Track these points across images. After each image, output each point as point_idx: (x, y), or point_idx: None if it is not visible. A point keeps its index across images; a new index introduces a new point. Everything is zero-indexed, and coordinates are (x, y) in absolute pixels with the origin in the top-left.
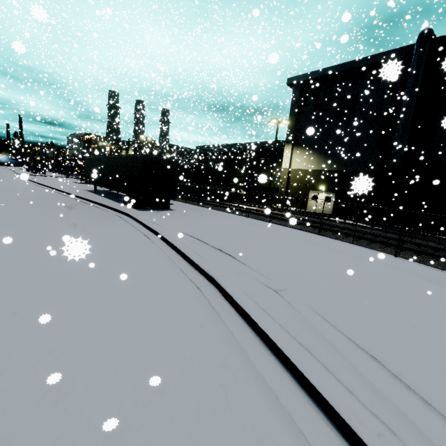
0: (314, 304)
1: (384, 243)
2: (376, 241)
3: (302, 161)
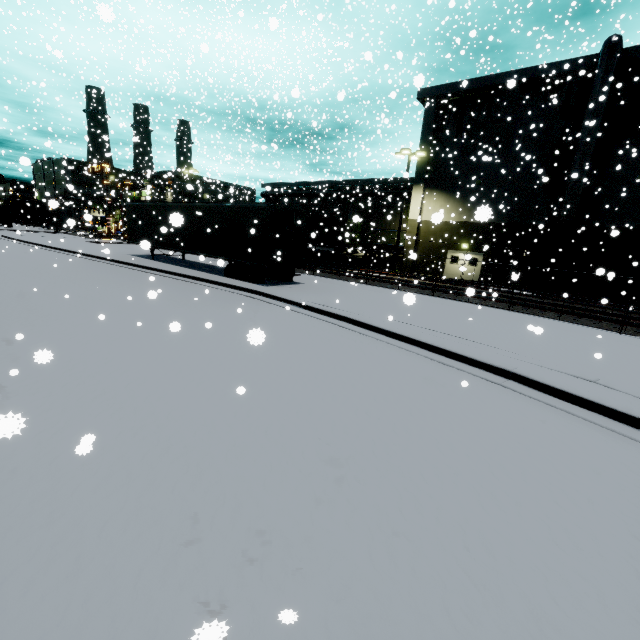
0: None
1: (595, 318)
2: (585, 316)
3: (438, 209)
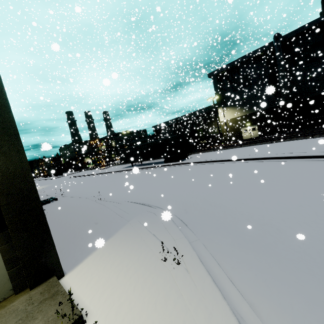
0: (306, 150)
1: (304, 136)
2: (300, 136)
3: (231, 114)
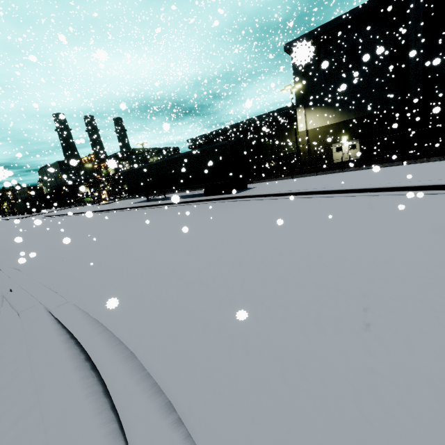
0: None
1: None
2: None
3: (318, 119)
